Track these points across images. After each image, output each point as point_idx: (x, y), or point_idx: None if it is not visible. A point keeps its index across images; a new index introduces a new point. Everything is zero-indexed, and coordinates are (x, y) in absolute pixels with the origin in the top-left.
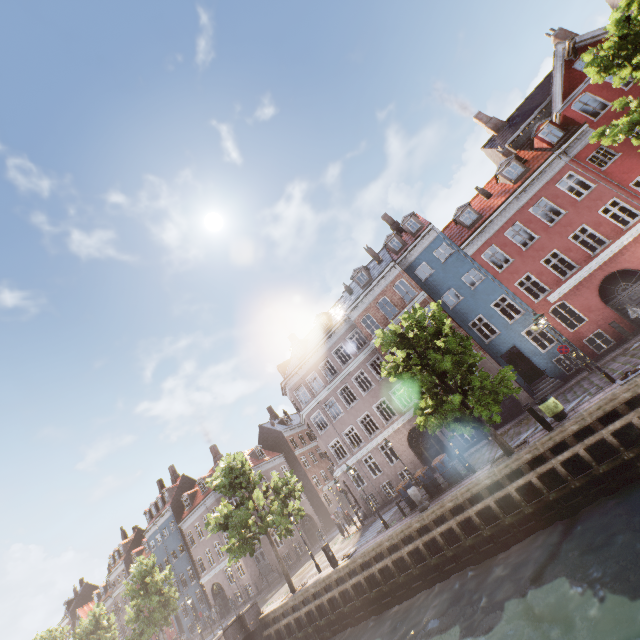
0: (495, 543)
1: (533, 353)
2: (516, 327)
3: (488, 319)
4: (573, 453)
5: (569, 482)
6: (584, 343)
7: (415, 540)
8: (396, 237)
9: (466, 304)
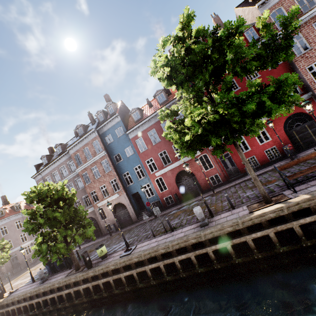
0: (55, 312)
1: (144, 197)
2: (141, 183)
3: (131, 175)
4: (87, 286)
5: (84, 298)
6: (164, 199)
7: (27, 301)
8: (102, 113)
9: (123, 164)
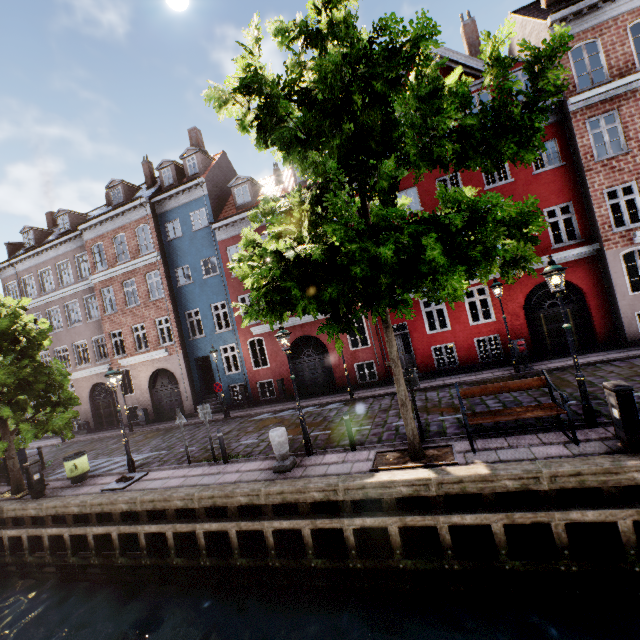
0: None
1: (219, 371)
2: (219, 339)
3: (202, 317)
4: (19, 534)
5: (8, 555)
6: (256, 385)
7: None
8: (172, 168)
9: (193, 290)
